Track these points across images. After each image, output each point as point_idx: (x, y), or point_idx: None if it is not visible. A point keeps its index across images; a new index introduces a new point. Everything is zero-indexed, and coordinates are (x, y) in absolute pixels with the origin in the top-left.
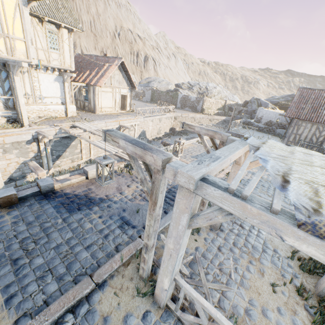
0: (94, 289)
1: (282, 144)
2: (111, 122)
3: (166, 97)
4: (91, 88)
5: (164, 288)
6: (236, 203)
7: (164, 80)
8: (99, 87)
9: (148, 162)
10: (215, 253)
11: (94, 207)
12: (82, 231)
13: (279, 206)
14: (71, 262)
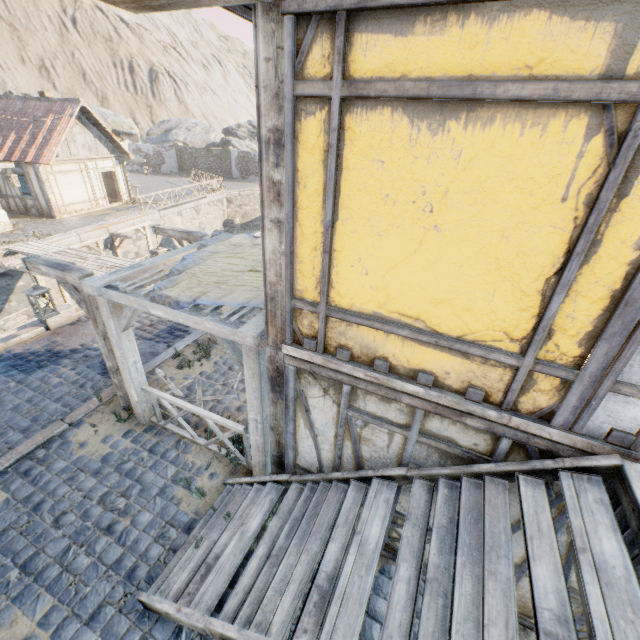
0: (69, 428)
1: (248, 238)
2: (90, 231)
3: (208, 160)
4: (30, 169)
5: (136, 401)
6: (125, 297)
7: (198, 123)
8: (48, 165)
9: (71, 283)
10: (223, 372)
11: (64, 361)
12: (48, 387)
13: (146, 292)
14: (37, 415)
